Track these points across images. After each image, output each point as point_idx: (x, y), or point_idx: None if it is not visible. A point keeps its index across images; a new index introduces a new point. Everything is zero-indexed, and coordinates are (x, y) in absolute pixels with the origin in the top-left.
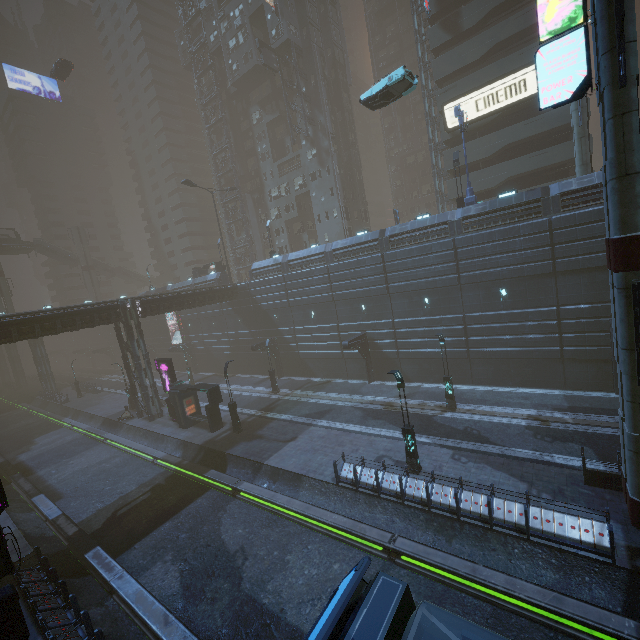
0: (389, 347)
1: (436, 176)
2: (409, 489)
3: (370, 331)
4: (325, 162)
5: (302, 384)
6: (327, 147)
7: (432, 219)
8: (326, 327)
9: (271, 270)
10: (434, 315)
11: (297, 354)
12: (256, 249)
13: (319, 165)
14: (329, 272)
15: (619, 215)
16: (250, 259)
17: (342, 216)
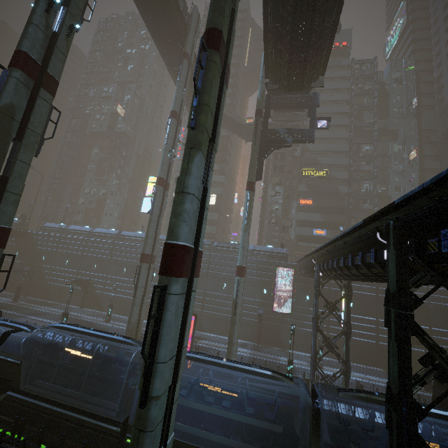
0: (100, 289)
1: (168, 218)
2: (49, 337)
3: (94, 279)
4: (121, 189)
5: (38, 302)
6: (125, 183)
7: (141, 234)
8: (71, 271)
9: (55, 230)
10: (126, 278)
11: (46, 283)
12: (59, 216)
13: (117, 189)
14: (86, 242)
15: (143, 246)
16: (51, 220)
17: (118, 218)
